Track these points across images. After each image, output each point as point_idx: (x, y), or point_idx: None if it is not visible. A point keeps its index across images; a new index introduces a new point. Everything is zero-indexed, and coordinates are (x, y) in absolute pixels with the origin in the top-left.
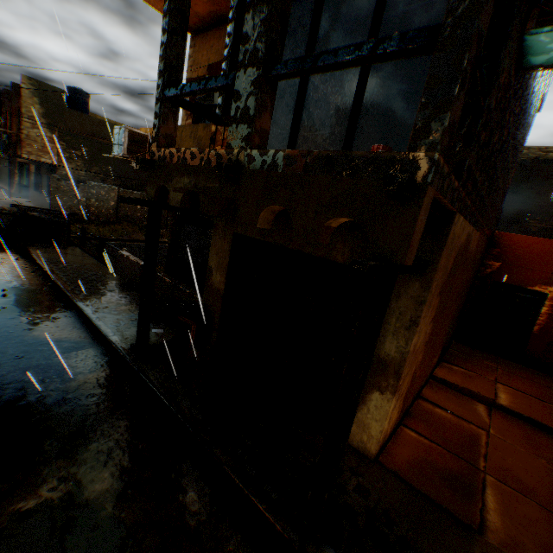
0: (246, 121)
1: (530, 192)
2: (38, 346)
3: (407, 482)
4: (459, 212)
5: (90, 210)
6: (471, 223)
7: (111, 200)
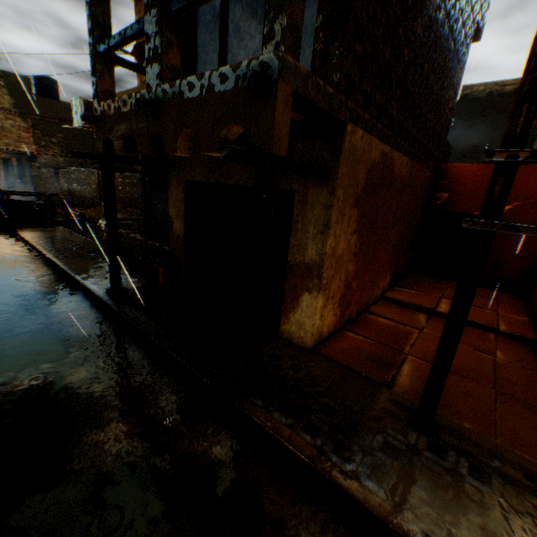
0: (157, 60)
1: (486, 127)
2: (26, 297)
3: (336, 362)
4: (353, 124)
5: (74, 195)
6: (385, 142)
7: (93, 183)
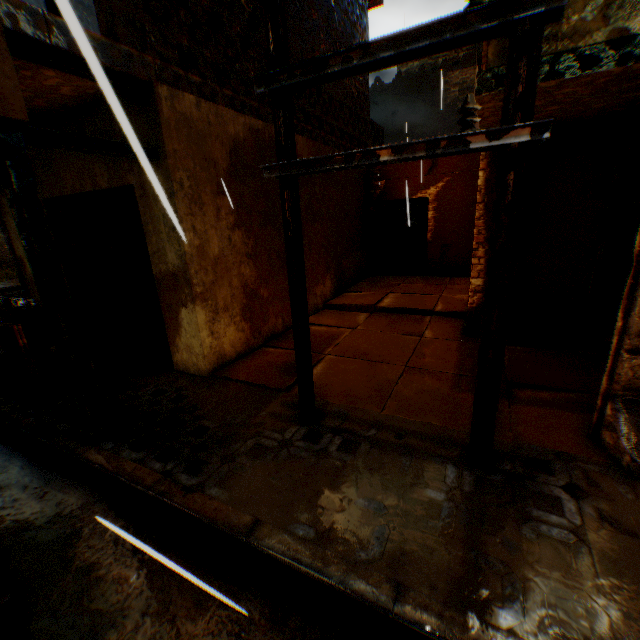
0: None
1: (427, 106)
2: None
3: (235, 381)
4: (170, 87)
5: None
6: (250, 115)
7: None
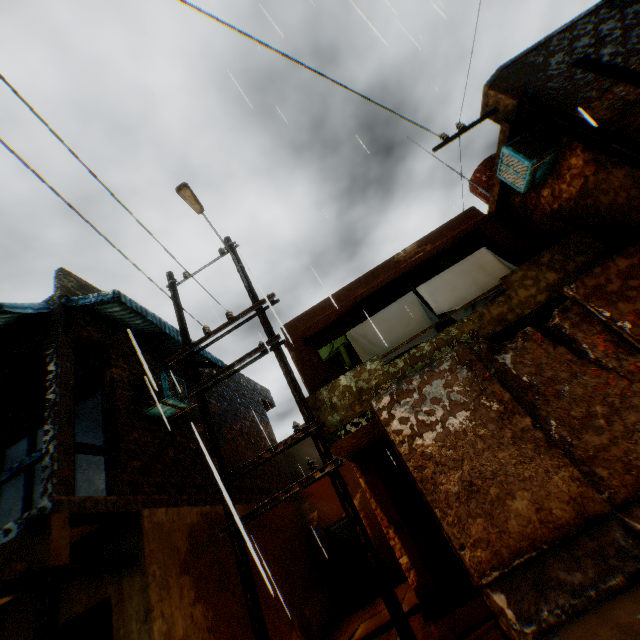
0: None
1: None
2: None
3: None
4: (150, 507)
5: None
6: (201, 504)
7: None
